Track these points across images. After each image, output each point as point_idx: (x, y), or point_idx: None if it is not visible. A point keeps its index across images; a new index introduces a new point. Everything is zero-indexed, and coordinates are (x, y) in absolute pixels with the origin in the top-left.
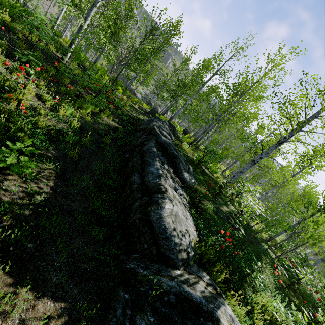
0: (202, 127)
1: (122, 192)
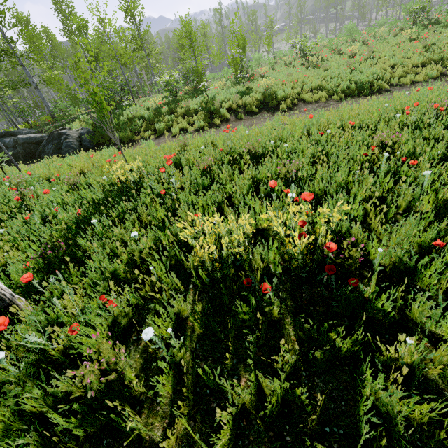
0: (0, 110)
1: (18, 160)
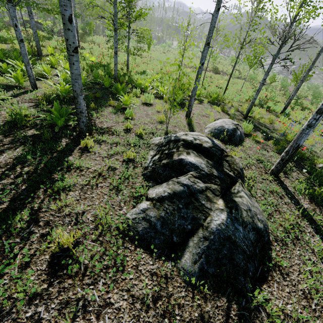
0: None
1: None
